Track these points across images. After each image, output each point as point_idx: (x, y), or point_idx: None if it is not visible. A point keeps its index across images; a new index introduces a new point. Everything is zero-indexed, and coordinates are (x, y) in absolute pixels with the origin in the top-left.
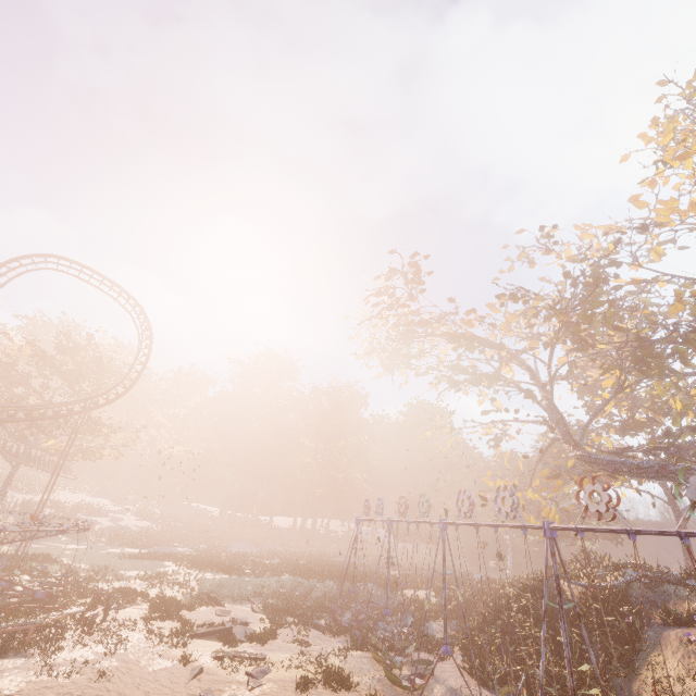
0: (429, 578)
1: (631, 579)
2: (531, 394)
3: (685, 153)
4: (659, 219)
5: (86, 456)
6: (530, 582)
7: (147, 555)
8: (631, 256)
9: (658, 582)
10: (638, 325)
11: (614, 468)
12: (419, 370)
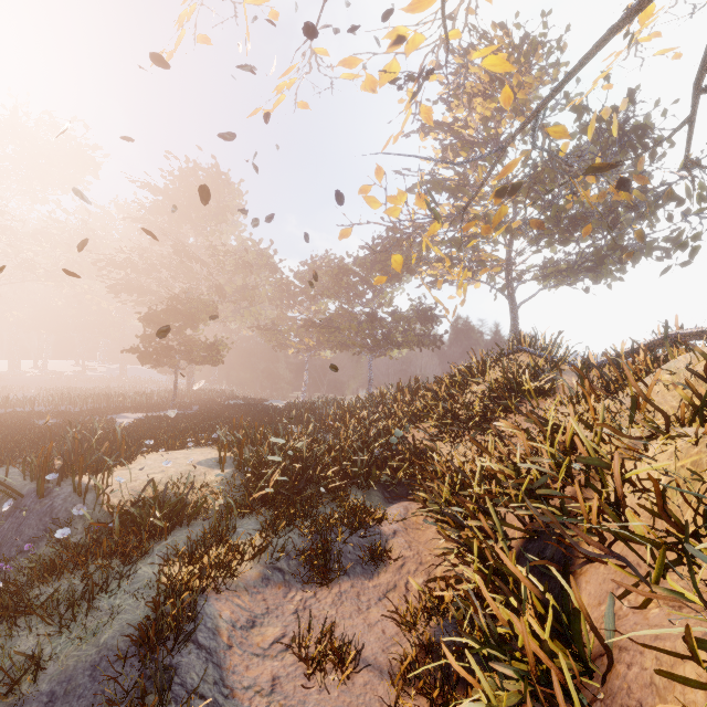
0: (203, 417)
1: None
2: None
3: None
4: None
5: None
6: None
7: None
8: None
9: None
10: None
11: None
12: None
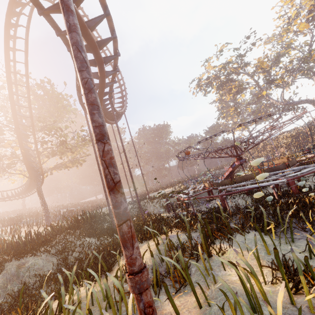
0: None
1: (308, 125)
2: (278, 86)
3: (311, 7)
4: (300, 29)
5: (74, 164)
6: (298, 131)
7: (144, 194)
8: (281, 44)
9: (312, 124)
10: (298, 63)
11: (295, 103)
12: (213, 92)
